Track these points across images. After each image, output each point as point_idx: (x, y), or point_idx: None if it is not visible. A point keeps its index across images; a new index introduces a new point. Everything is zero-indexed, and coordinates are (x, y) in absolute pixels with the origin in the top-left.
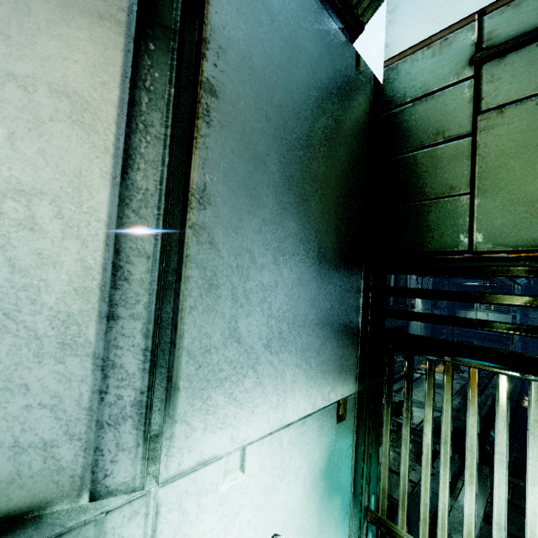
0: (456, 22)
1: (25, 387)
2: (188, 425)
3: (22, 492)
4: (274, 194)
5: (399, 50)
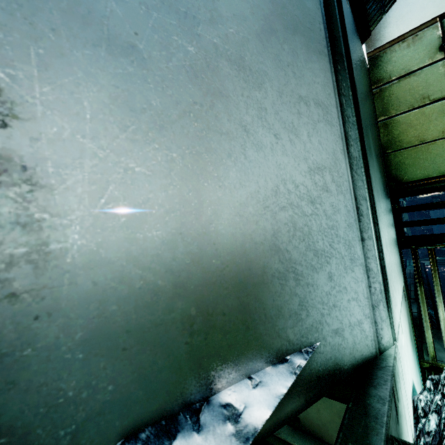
0: (422, 23)
1: (345, 288)
2: (392, 304)
3: (357, 353)
4: (373, 152)
5: (378, 45)
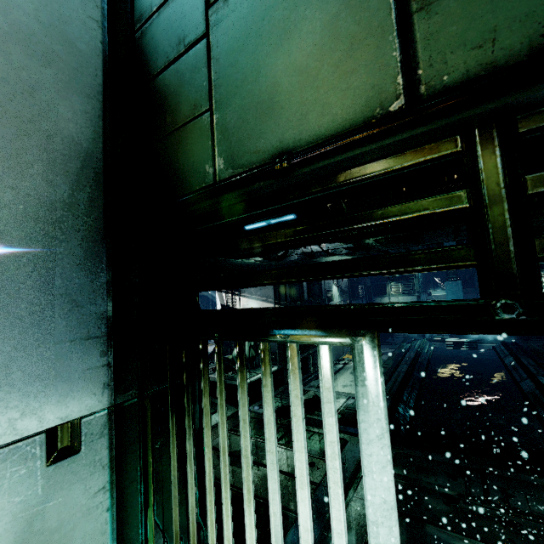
0: None
1: None
2: None
3: None
4: None
5: None
